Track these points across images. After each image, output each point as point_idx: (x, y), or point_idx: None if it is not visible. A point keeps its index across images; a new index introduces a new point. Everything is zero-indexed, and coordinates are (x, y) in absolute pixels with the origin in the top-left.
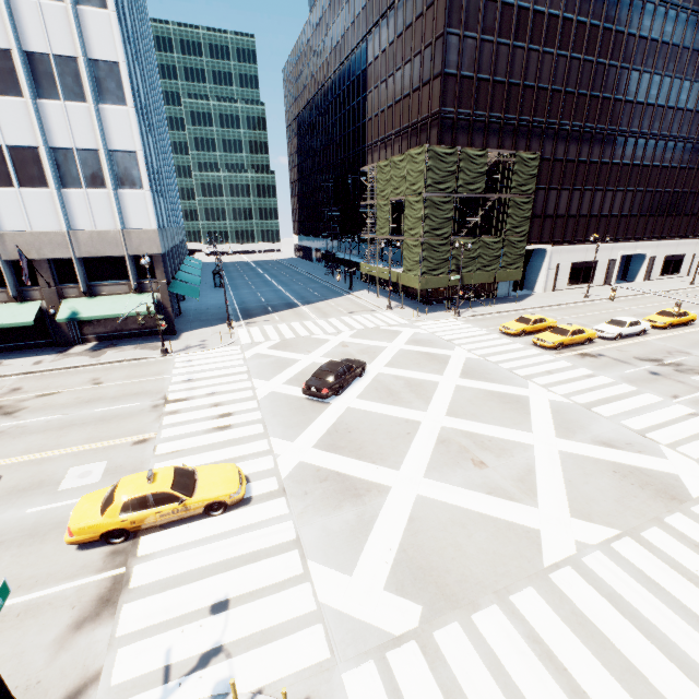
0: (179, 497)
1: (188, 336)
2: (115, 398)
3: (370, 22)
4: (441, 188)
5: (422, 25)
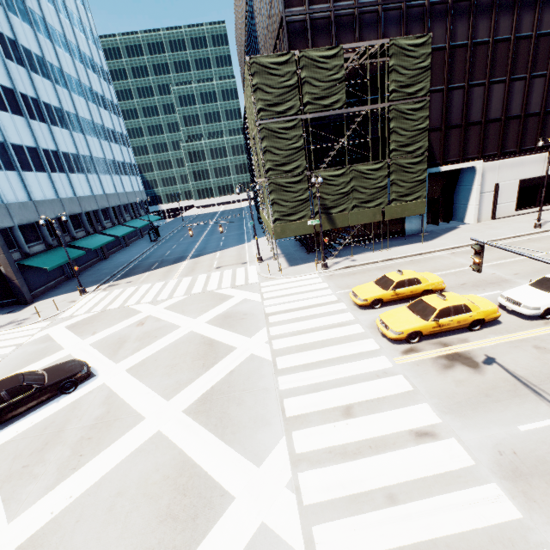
0: None
1: (33, 307)
2: None
3: None
4: (280, 110)
5: None
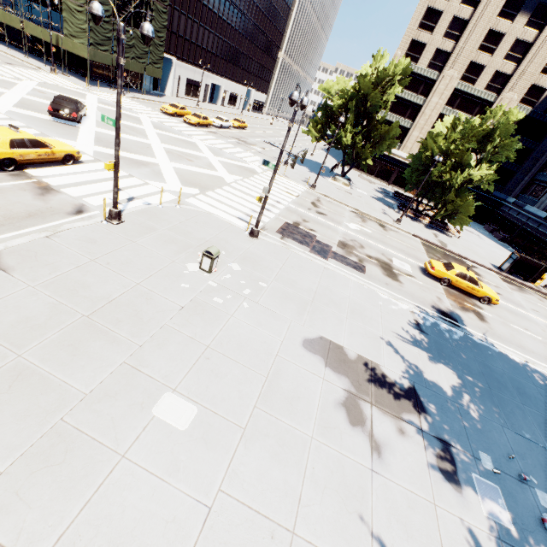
0: (47, 145)
1: None
2: None
3: None
4: None
5: None
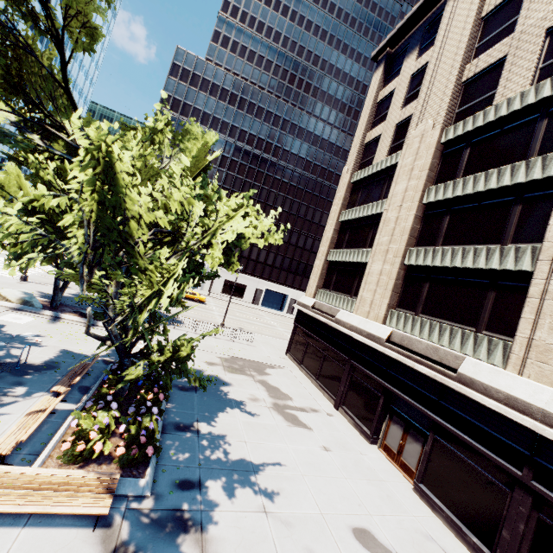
0: None
1: None
2: None
3: None
4: None
5: None
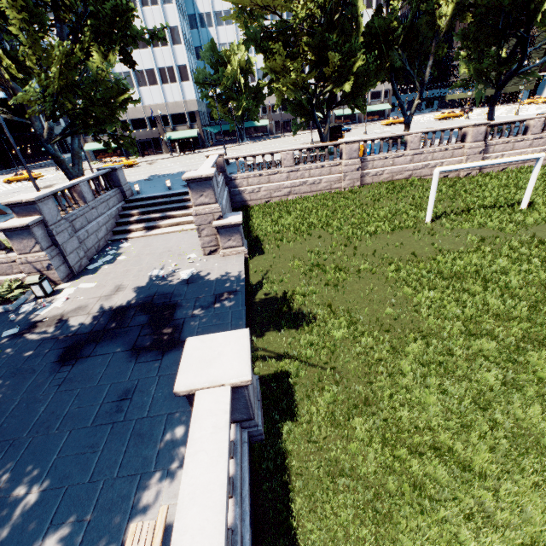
0: (455, 113)
1: None
2: None
3: None
4: None
5: None
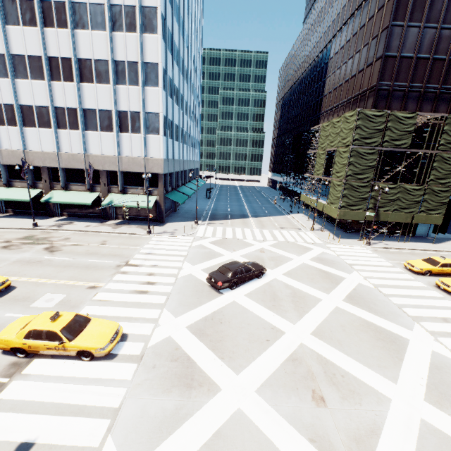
0: (62, 338)
1: (169, 225)
2: (104, 255)
3: (336, 29)
4: (367, 142)
5: (372, 23)
